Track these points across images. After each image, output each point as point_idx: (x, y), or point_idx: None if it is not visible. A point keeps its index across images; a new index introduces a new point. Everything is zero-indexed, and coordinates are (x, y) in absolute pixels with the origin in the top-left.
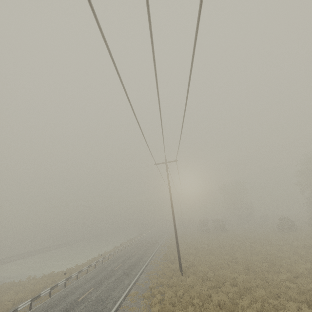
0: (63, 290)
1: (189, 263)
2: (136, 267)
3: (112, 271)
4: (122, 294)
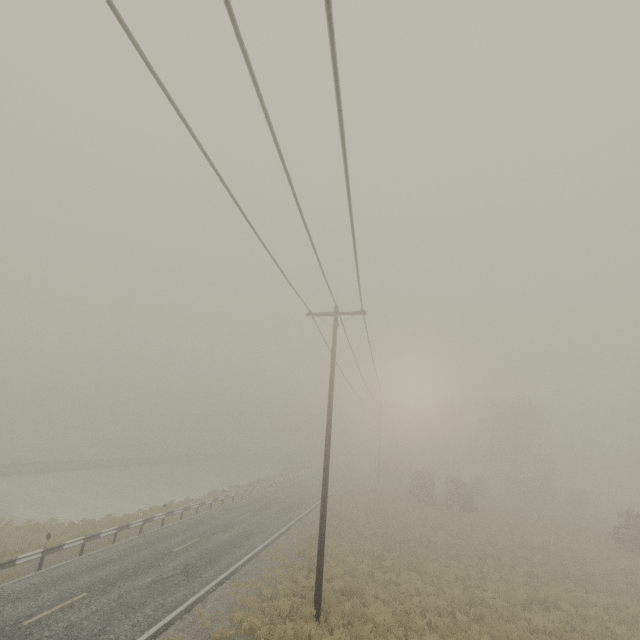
0: (27, 577)
1: (350, 584)
2: (224, 558)
3: (165, 554)
4: (135, 638)
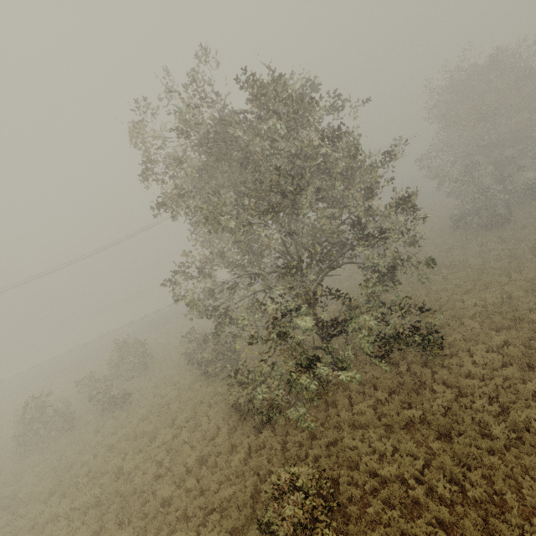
0: None
1: None
2: None
3: None
4: None
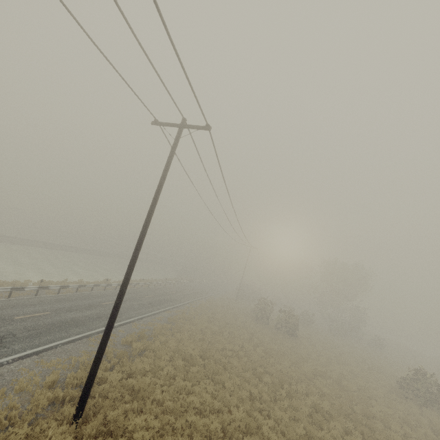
0: None
1: (141, 385)
2: (52, 333)
3: (2, 319)
4: None
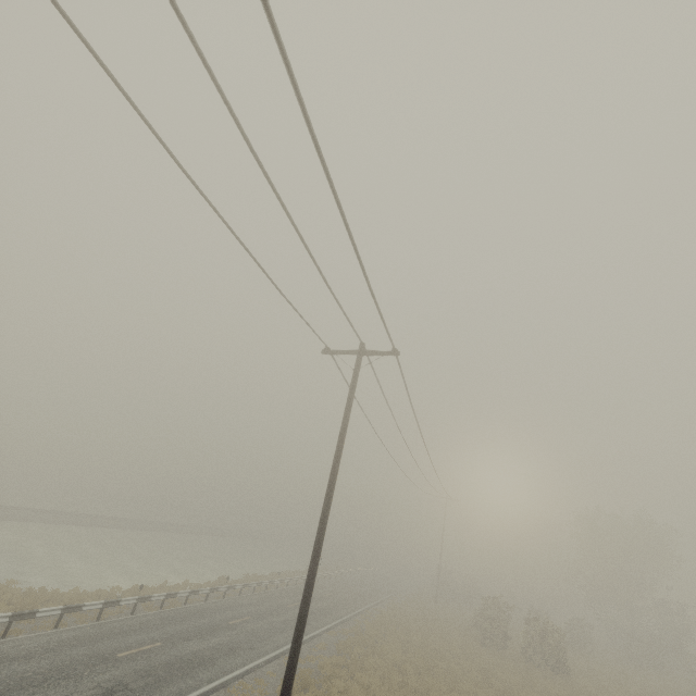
0: None
1: None
2: (176, 681)
3: (102, 659)
4: None
